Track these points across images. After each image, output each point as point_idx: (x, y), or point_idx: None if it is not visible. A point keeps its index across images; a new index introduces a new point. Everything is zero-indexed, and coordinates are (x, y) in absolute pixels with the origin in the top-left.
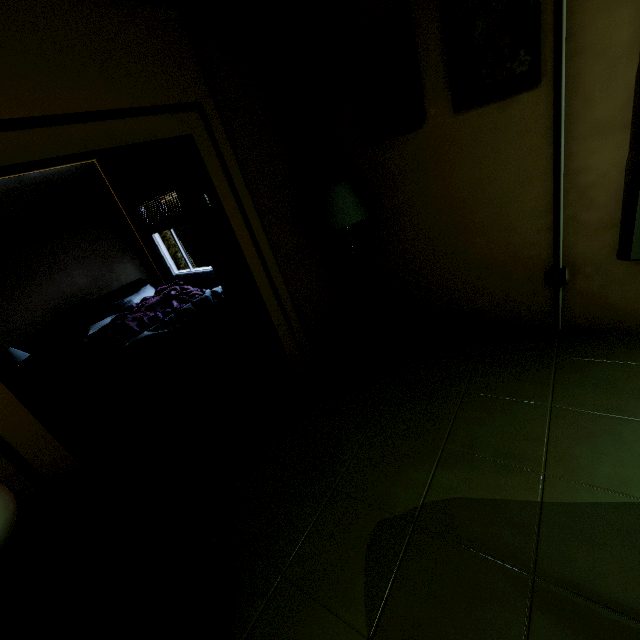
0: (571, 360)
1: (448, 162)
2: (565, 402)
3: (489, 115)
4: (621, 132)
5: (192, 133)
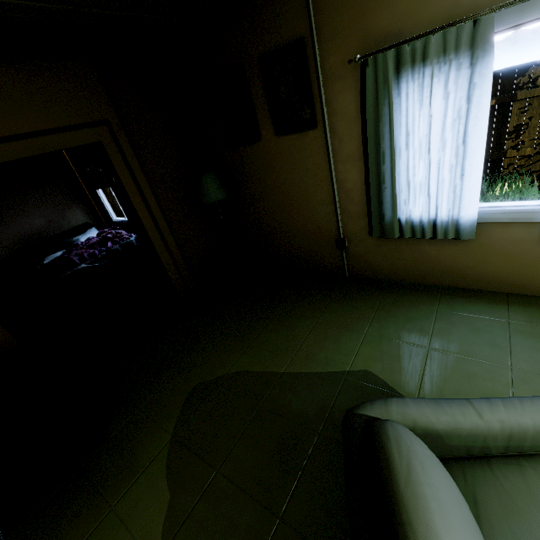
0: (341, 296)
1: (276, 165)
2: (324, 321)
3: (294, 140)
4: (360, 161)
5: (101, 140)
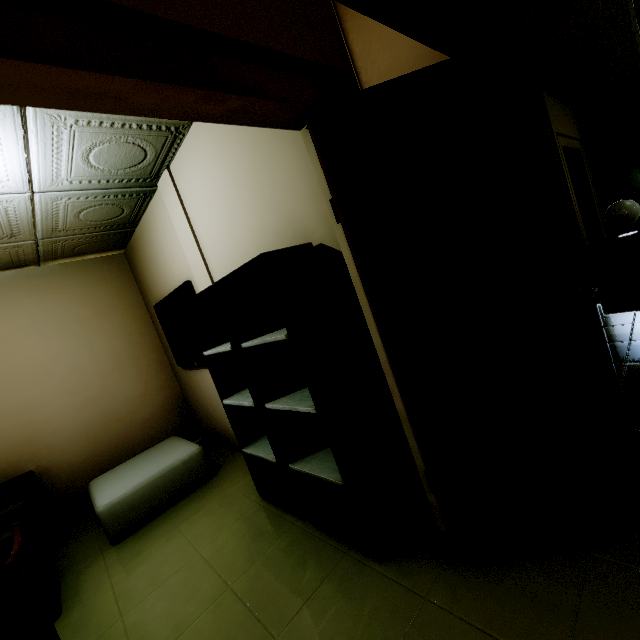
0: None
1: None
2: None
3: None
4: None
5: (580, 149)
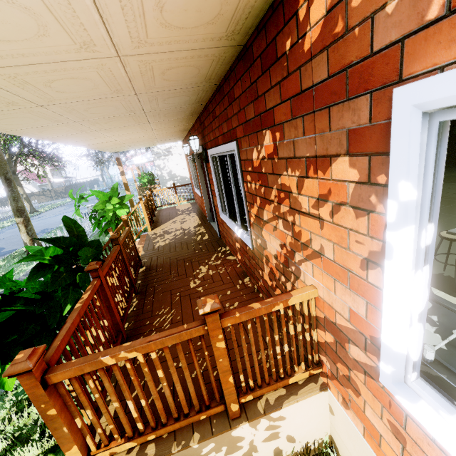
0: None
1: None
2: None
3: None
4: None
5: None
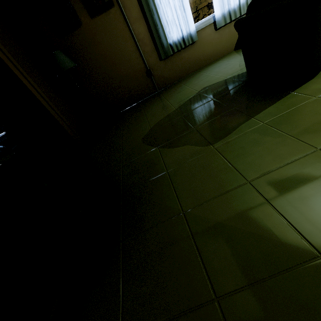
0: (165, 93)
1: (98, 39)
2: (169, 98)
3: (104, 18)
4: (142, 19)
5: None
